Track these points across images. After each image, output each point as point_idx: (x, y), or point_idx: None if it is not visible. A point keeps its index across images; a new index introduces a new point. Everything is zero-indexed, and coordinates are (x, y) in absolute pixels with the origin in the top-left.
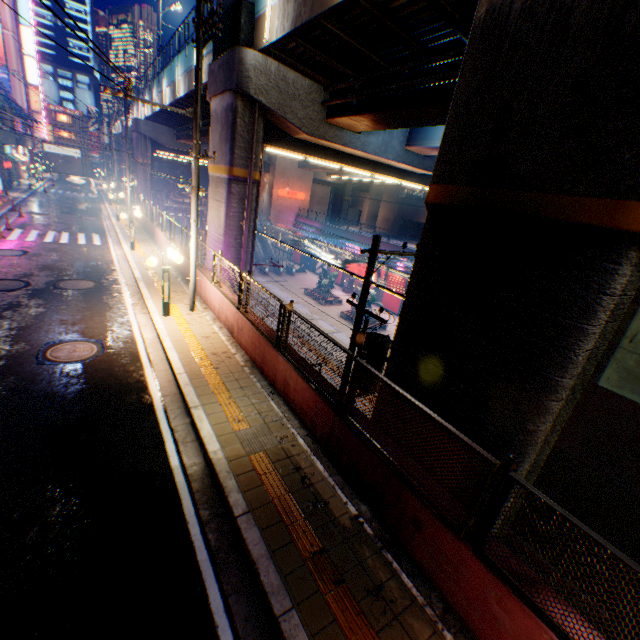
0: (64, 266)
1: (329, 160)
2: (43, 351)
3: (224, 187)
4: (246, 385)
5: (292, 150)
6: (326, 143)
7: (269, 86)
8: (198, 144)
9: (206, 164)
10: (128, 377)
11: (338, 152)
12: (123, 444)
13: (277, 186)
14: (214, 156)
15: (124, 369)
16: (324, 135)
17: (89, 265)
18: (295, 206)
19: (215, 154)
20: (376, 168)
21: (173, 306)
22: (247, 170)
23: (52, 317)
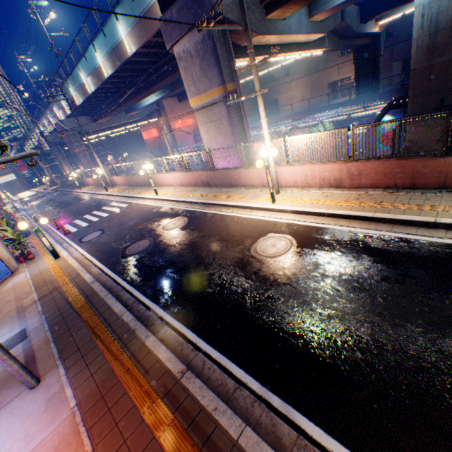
0: (141, 222)
1: (264, 55)
2: (258, 256)
3: (221, 106)
4: (422, 198)
5: (243, 57)
6: (267, 38)
7: (230, 3)
8: (253, 52)
9: (111, 135)
10: (341, 237)
11: (267, 46)
12: (448, 260)
13: (172, 123)
14: (277, 52)
15: (327, 235)
16: (268, 31)
17: (152, 214)
18: (189, 131)
19: (277, 50)
20: (289, 49)
21: (261, 198)
22: (233, 83)
23: (210, 242)
